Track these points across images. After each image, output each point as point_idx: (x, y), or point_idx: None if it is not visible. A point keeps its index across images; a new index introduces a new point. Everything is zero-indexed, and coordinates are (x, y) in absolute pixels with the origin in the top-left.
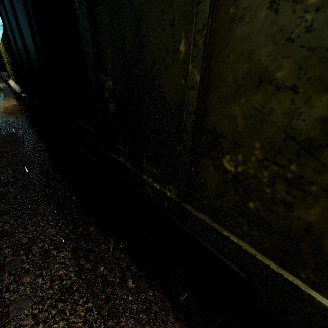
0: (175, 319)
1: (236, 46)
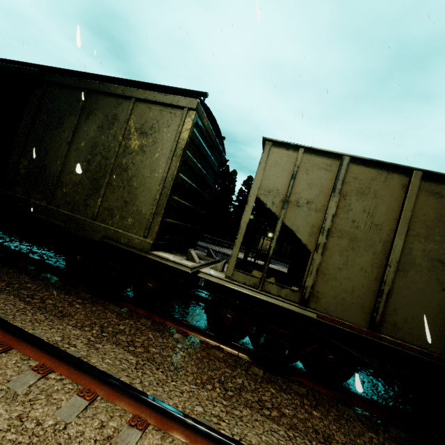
0: (26, 276)
1: (69, 166)
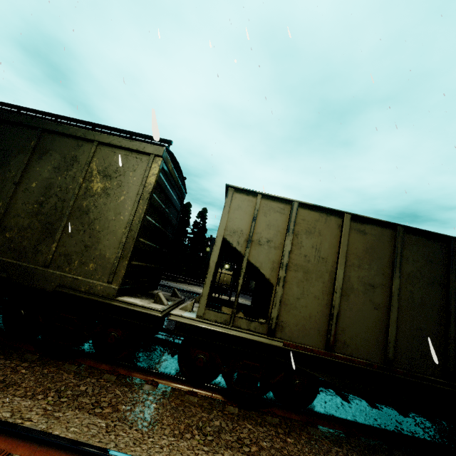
0: None
1: (15, 208)
